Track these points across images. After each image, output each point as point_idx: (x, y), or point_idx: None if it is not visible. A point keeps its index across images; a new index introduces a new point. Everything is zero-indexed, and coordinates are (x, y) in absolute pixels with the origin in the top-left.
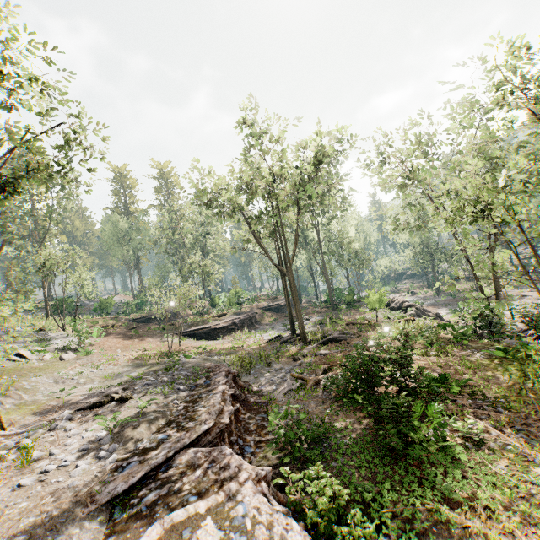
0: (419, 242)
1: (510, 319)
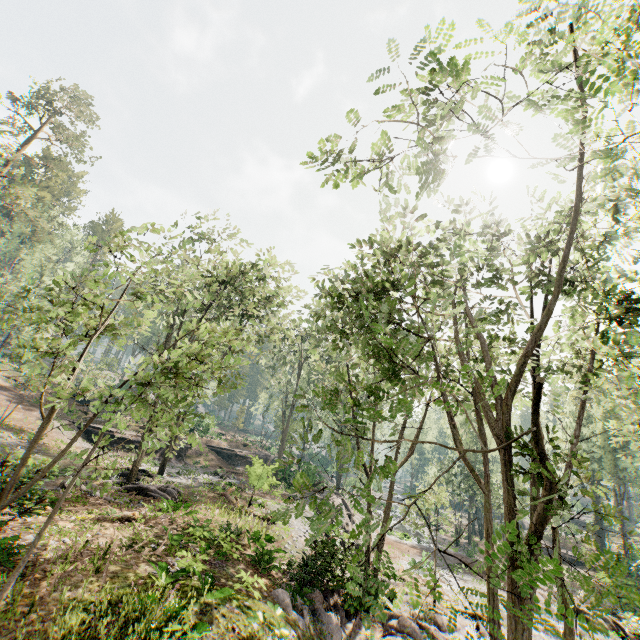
0: (476, 460)
1: (433, 602)
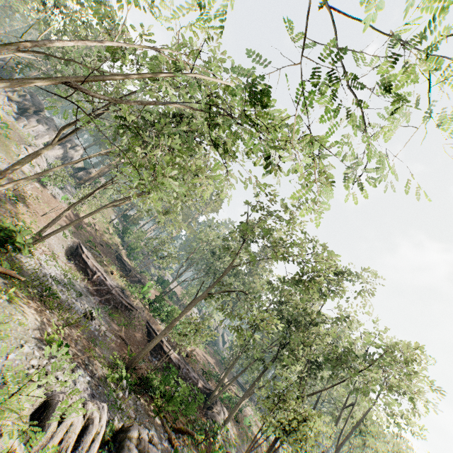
0: None
1: None
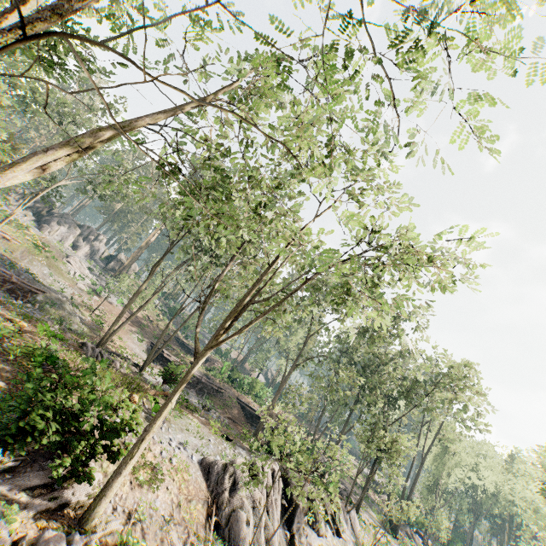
0: None
1: None
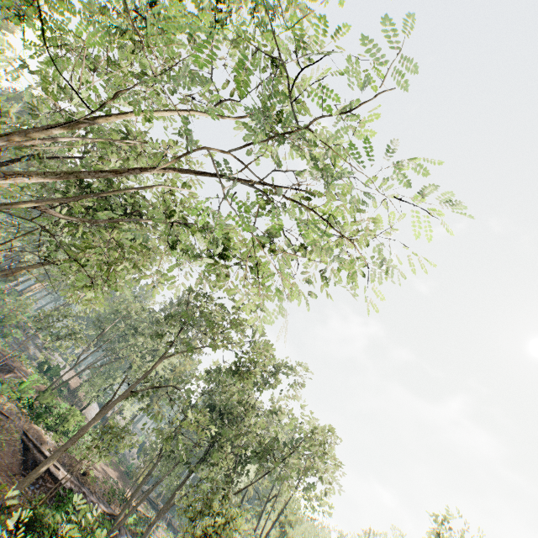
0: None
1: None
